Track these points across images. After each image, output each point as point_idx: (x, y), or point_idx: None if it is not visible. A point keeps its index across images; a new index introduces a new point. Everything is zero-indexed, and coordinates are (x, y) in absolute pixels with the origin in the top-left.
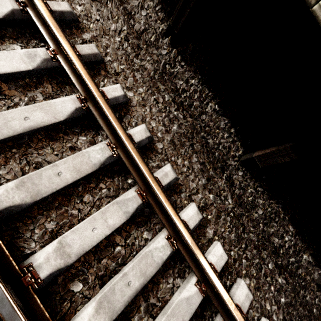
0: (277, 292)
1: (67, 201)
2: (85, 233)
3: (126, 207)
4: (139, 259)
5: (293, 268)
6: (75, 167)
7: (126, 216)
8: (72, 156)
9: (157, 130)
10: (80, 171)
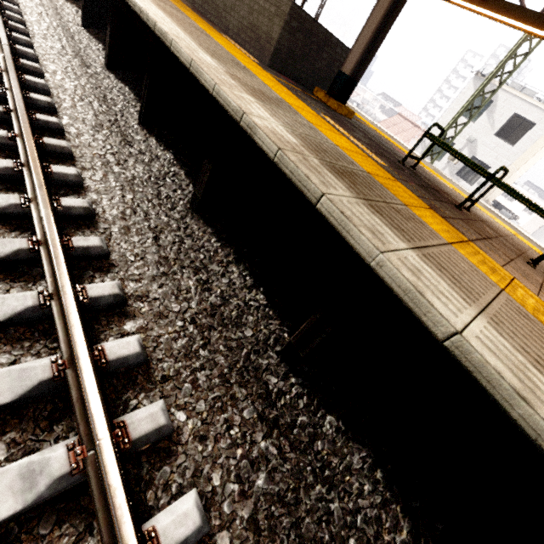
0: (82, 100)
1: None
2: None
3: None
4: None
5: (118, 109)
6: None
7: None
8: None
9: (37, 32)
10: None
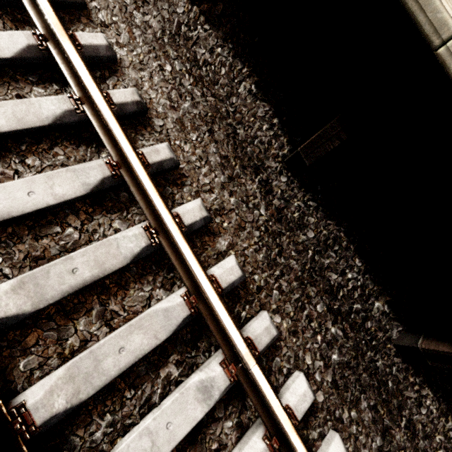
0: (326, 344)
1: (0, 157)
2: (16, 195)
3: (86, 178)
4: (97, 245)
5: (358, 319)
6: (16, 115)
7: (85, 190)
8: (15, 101)
9: (159, 104)
10: (23, 121)
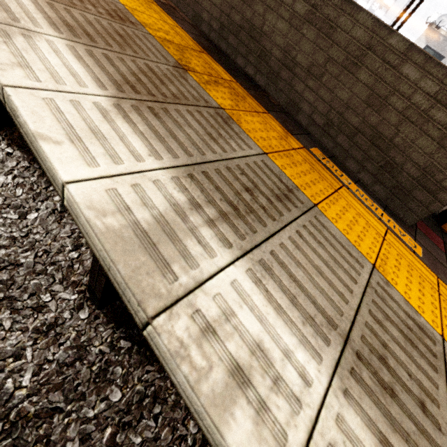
0: None
1: None
2: None
3: None
4: None
5: None
6: None
7: None
8: None
9: None
10: None
